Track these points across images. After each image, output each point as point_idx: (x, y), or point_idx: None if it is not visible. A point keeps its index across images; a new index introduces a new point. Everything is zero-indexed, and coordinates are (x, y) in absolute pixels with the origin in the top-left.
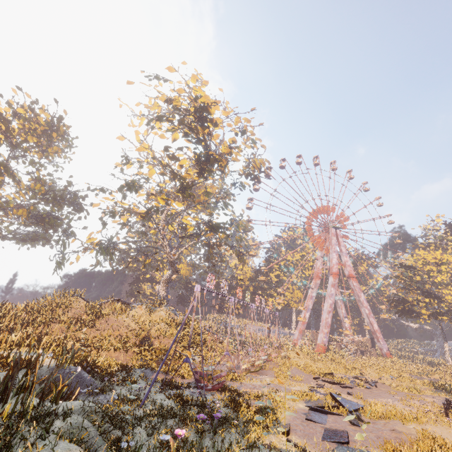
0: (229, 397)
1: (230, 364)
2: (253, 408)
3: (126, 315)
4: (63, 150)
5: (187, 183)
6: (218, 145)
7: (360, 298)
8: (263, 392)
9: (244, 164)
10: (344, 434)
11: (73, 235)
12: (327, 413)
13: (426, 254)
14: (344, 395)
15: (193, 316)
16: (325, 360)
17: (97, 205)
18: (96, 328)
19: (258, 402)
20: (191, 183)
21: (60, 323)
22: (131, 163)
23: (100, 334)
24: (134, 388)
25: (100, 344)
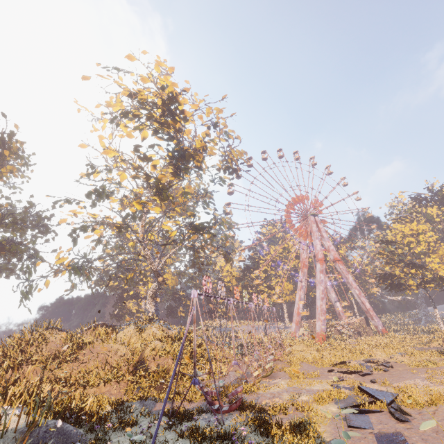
0: (253, 417)
1: (239, 373)
2: (287, 427)
3: (113, 339)
4: (19, 169)
5: (163, 184)
6: (192, 139)
7: (348, 280)
8: (285, 400)
9: (221, 159)
10: (401, 438)
11: (41, 261)
12: (366, 412)
13: (403, 227)
14: (368, 384)
15: (194, 328)
16: (331, 348)
17: (65, 221)
18: (79, 362)
19: (337, 442)
20: (166, 185)
21: (33, 364)
22: (98, 171)
23: (85, 367)
24: (135, 430)
25: (86, 380)
